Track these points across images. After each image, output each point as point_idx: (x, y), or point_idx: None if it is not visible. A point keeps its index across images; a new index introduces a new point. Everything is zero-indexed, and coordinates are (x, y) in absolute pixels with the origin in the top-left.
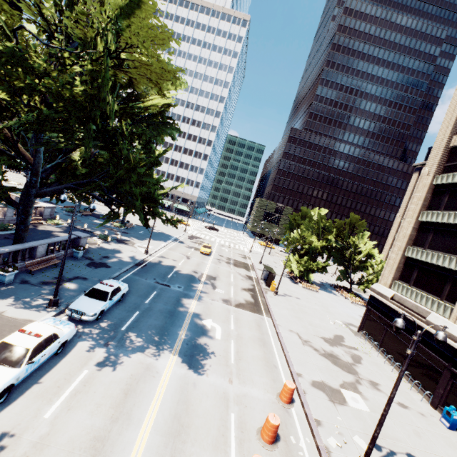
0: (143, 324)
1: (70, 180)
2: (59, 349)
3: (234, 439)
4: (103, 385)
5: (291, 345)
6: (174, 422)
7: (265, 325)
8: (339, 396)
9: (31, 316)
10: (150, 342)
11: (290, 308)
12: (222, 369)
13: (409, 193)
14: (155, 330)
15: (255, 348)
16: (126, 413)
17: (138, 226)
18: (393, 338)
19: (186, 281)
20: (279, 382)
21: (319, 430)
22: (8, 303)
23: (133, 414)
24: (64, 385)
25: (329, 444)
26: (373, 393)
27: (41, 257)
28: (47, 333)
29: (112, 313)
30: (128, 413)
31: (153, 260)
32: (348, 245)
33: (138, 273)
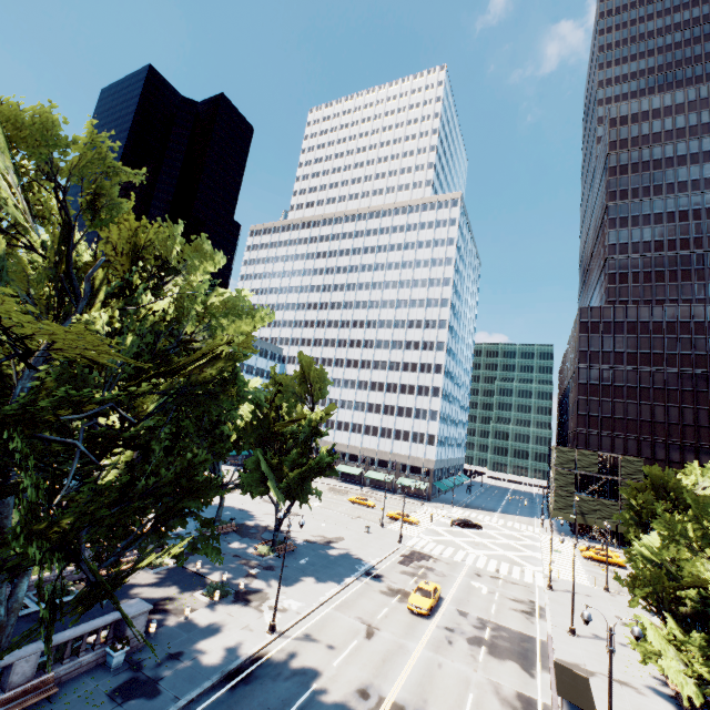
0: None
1: None
2: None
3: None
4: None
5: None
6: None
7: None
8: None
9: None
10: None
11: None
12: None
13: None
14: None
15: None
16: None
17: (305, 545)
18: None
19: None
20: None
21: None
22: None
23: None
24: None
25: None
26: None
27: (23, 683)
28: None
29: None
30: None
31: (279, 652)
32: None
33: None
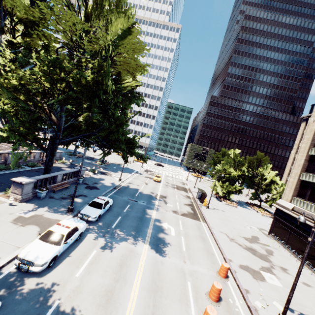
0: (124, 224)
1: (75, 134)
2: (78, 237)
3: (192, 297)
4: (106, 260)
5: (222, 241)
6: (152, 284)
7: (203, 227)
8: (260, 275)
9: (59, 217)
10: (130, 235)
11: (218, 217)
12: (178, 254)
13: (299, 136)
14: (132, 229)
15: (198, 242)
16: (123, 277)
17: (112, 164)
18: (295, 238)
19: (147, 199)
20: (217, 264)
21: (248, 296)
22: (45, 210)
23: (126, 278)
24: (84, 259)
25: (256, 305)
26: (284, 275)
27: (59, 182)
28: (72, 226)
29: (105, 217)
30: (124, 277)
31: (125, 185)
32: (256, 174)
33: (116, 193)
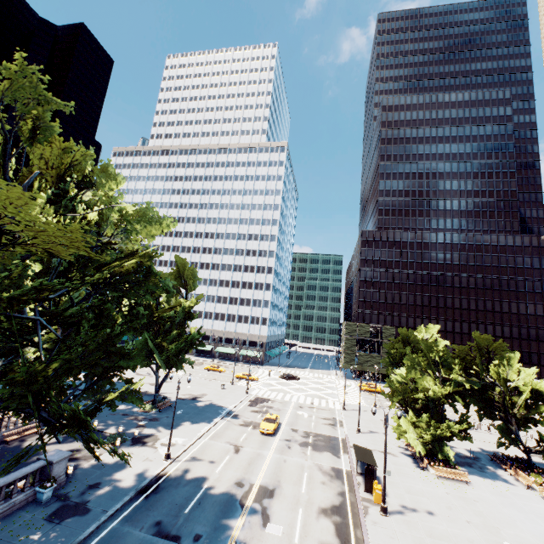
0: None
1: None
2: None
3: None
4: None
5: None
6: None
7: None
8: None
9: None
10: None
11: None
12: None
13: None
14: None
15: None
16: None
17: (179, 401)
18: None
19: (216, 515)
20: None
21: None
22: None
23: None
24: None
25: None
26: None
27: None
28: None
29: None
30: None
31: (175, 470)
32: (491, 382)
33: (132, 516)
